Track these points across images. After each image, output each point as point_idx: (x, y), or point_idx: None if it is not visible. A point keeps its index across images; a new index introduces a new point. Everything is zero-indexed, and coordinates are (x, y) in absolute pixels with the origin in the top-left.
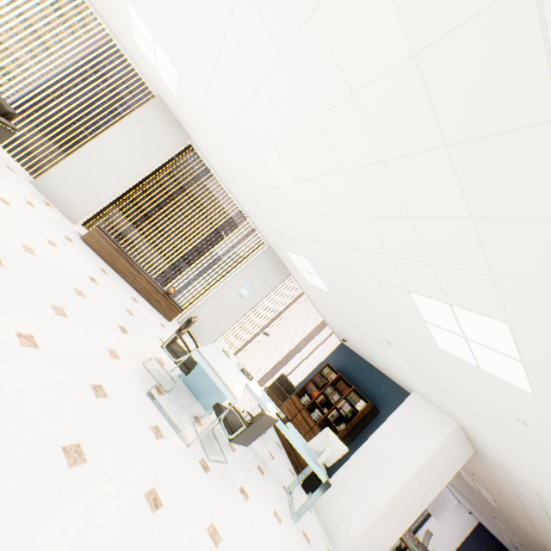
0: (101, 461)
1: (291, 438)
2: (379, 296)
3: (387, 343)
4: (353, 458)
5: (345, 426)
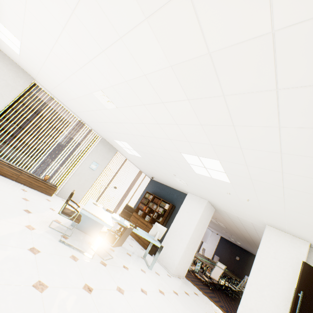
0: (54, 283)
1: (140, 234)
2: (167, 156)
3: (174, 175)
4: (169, 231)
5: (162, 218)
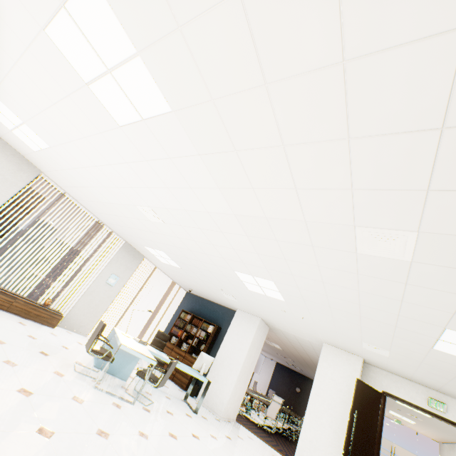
0: (113, 431)
1: (183, 368)
2: (217, 271)
3: (222, 290)
4: (215, 362)
5: (205, 345)
